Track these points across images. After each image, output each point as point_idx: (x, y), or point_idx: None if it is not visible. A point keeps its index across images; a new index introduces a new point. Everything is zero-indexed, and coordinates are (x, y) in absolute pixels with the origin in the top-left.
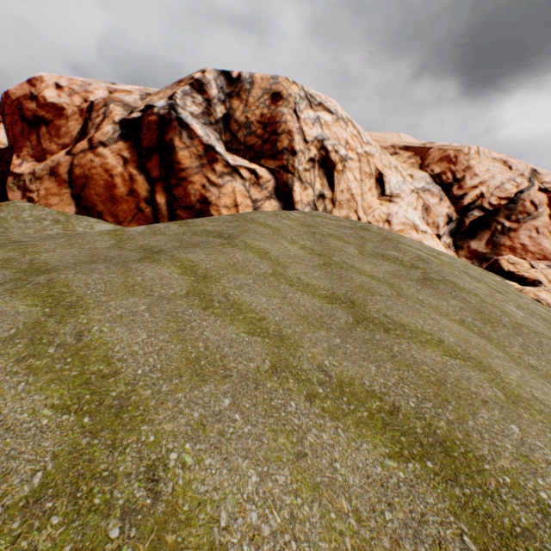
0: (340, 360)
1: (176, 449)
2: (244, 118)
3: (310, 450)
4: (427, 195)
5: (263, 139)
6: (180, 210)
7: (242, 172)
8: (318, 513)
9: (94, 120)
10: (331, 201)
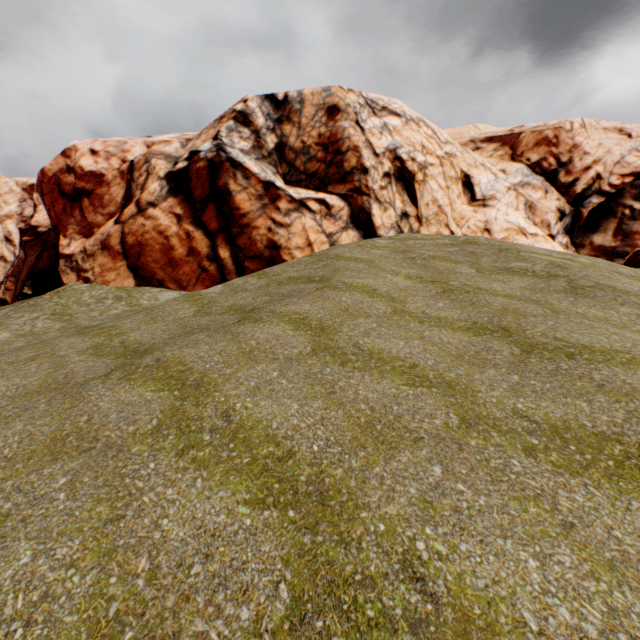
0: (534, 400)
1: (418, 537)
2: (300, 143)
3: (574, 518)
4: (527, 189)
5: (325, 162)
6: (247, 261)
7: (310, 205)
8: (636, 600)
9: (137, 180)
10: (417, 218)
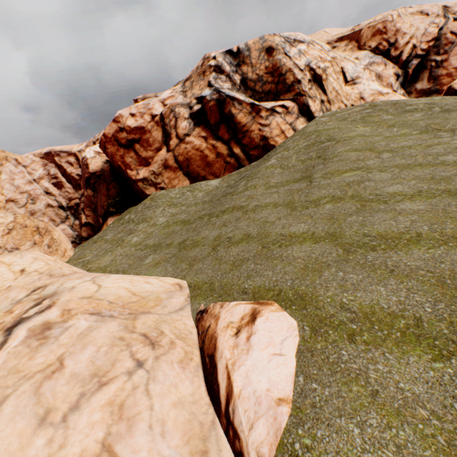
0: None
1: None
2: (255, 75)
3: None
4: (374, 66)
5: (274, 83)
6: (251, 151)
7: (277, 110)
8: None
9: (169, 124)
10: (327, 102)
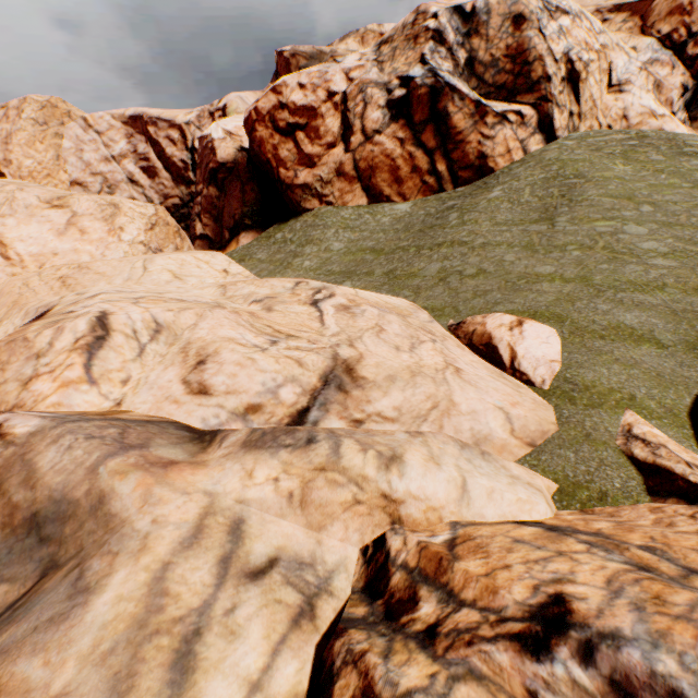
0: None
1: None
2: (489, 57)
3: None
4: (655, 67)
5: (513, 74)
6: (460, 172)
7: (509, 117)
8: None
9: (353, 110)
10: (578, 116)
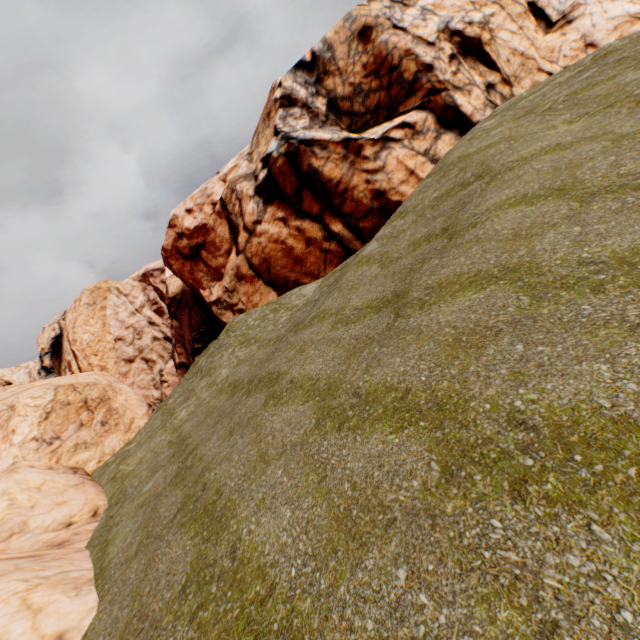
0: None
1: None
2: (349, 87)
3: None
4: None
5: (383, 88)
6: (361, 223)
7: (393, 136)
8: None
9: (233, 212)
10: (503, 82)
